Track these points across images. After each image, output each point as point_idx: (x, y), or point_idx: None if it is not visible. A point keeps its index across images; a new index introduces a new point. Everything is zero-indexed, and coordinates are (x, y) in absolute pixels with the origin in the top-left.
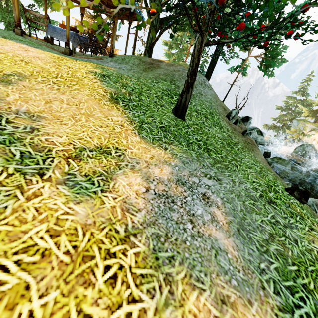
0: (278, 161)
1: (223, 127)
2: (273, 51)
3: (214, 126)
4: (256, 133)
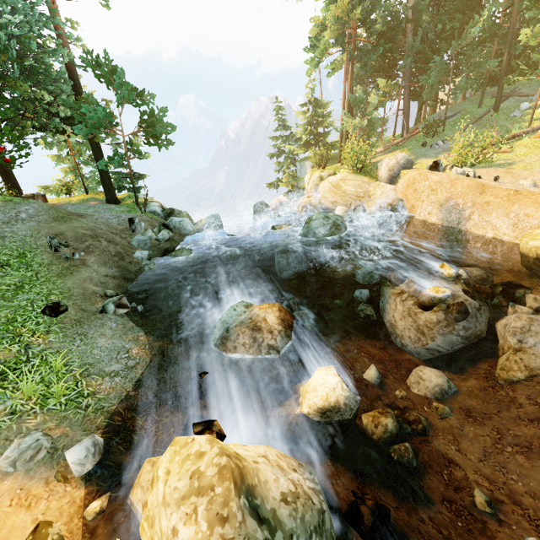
0: (175, 254)
1: (35, 264)
2: (146, 121)
3: (16, 271)
4: (149, 232)
